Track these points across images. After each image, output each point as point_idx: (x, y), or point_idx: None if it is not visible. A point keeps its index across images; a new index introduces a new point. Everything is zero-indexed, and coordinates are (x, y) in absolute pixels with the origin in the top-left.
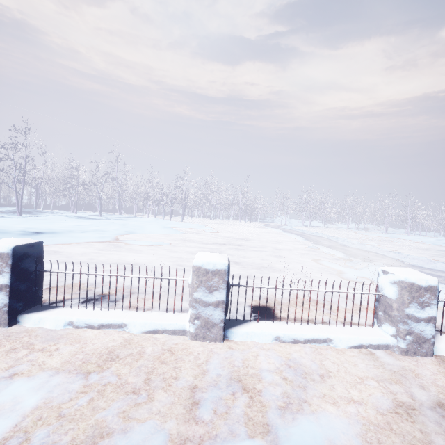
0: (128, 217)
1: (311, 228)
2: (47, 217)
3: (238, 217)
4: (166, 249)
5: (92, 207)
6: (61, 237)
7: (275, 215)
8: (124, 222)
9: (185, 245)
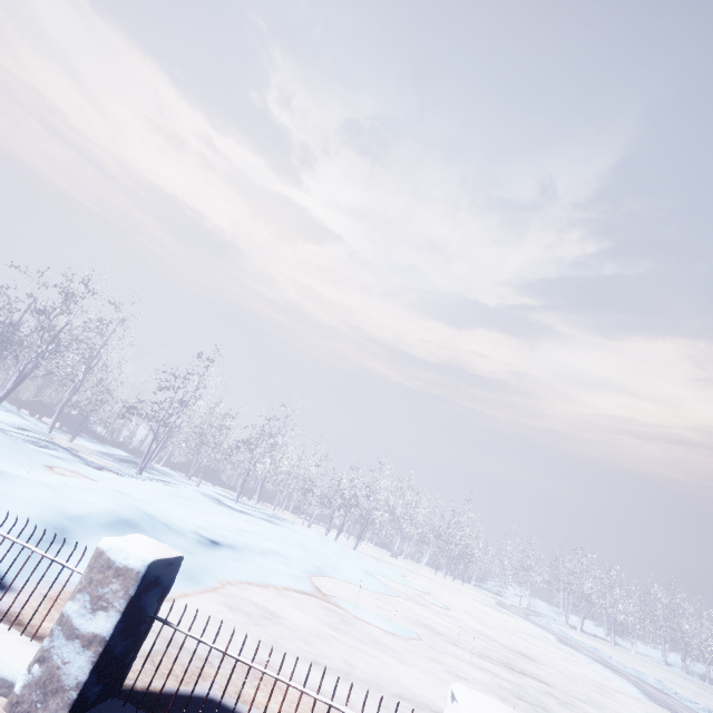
0: (274, 515)
1: (590, 638)
2: (181, 490)
3: (433, 561)
4: (431, 659)
5: (210, 474)
6: (247, 563)
7: (503, 580)
8: (284, 532)
9: (438, 643)
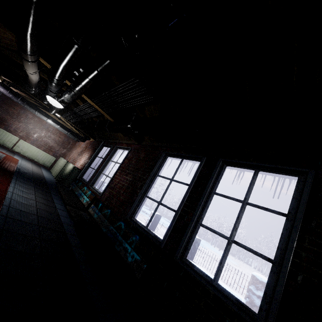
0: None
1: None
2: None
3: None
4: None
5: None
6: None
7: None
8: None
9: None
